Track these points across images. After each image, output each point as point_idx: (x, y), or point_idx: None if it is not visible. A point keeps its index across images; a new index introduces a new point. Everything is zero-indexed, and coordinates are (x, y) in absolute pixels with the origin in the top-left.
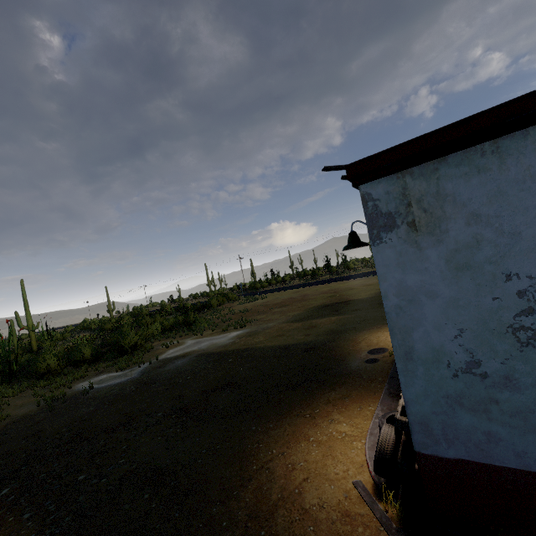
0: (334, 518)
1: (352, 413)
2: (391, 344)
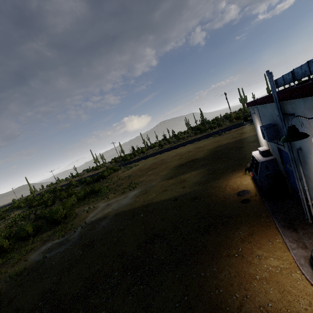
0: None
1: (268, 247)
2: (248, 187)
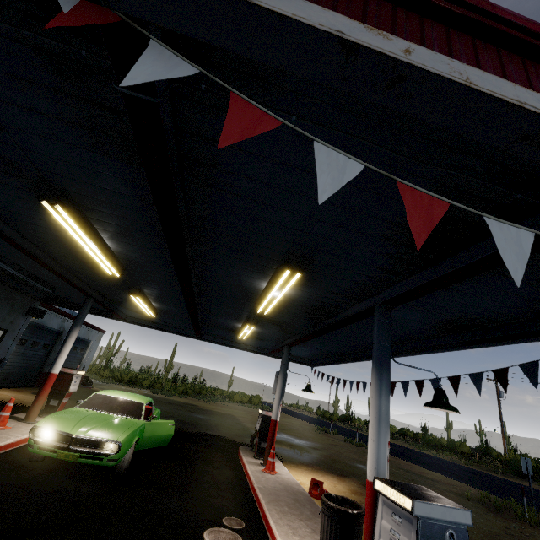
0: None
1: None
2: None
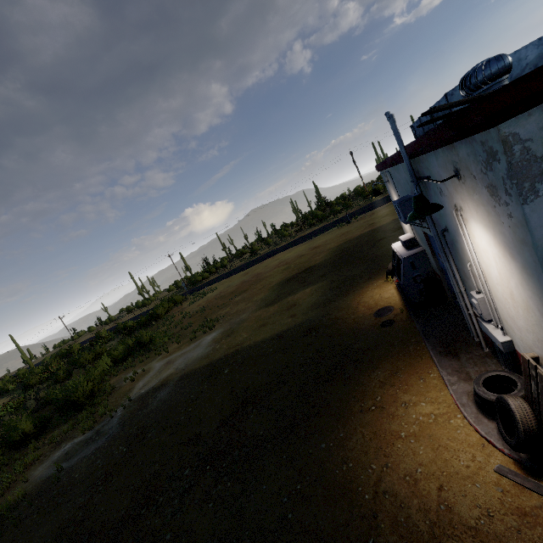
0: (515, 525)
1: (418, 388)
2: (391, 300)
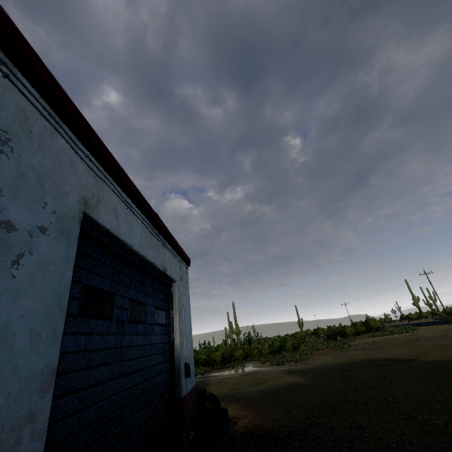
0: None
1: None
2: None
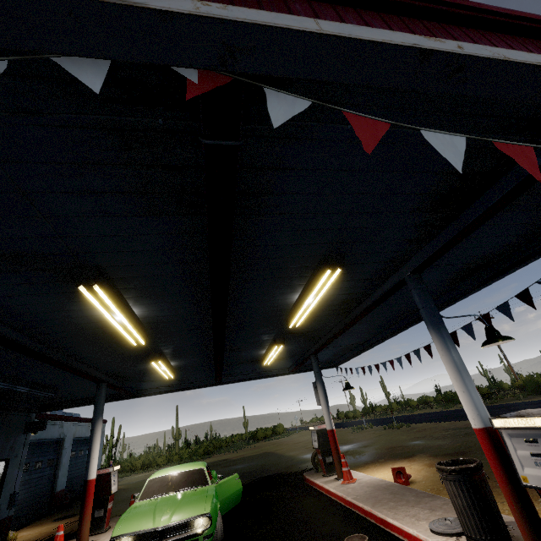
0: None
1: None
2: None
